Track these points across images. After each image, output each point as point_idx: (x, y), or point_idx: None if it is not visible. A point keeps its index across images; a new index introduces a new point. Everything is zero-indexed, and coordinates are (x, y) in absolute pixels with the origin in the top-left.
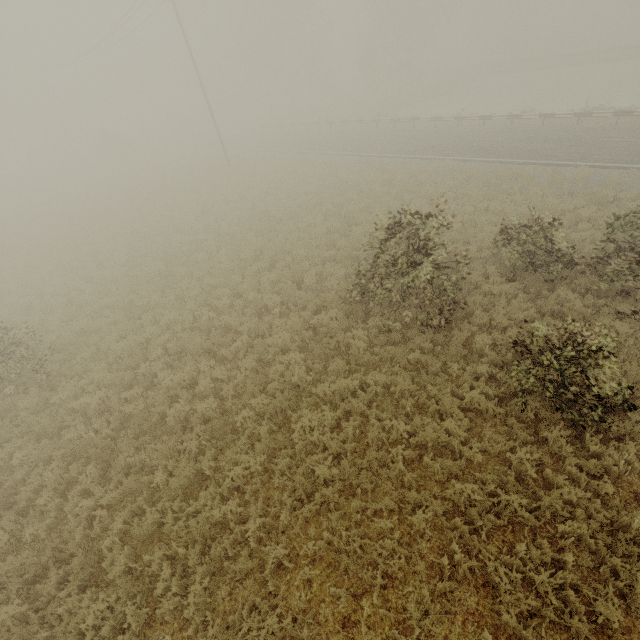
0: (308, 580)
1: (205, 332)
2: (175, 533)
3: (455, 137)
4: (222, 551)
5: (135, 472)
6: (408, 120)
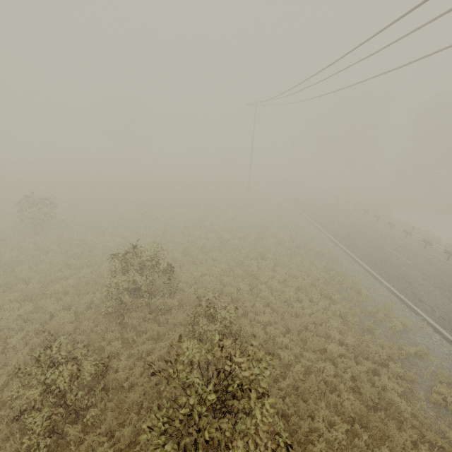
0: None
1: (86, 250)
2: None
3: (382, 242)
4: None
5: None
6: (373, 215)
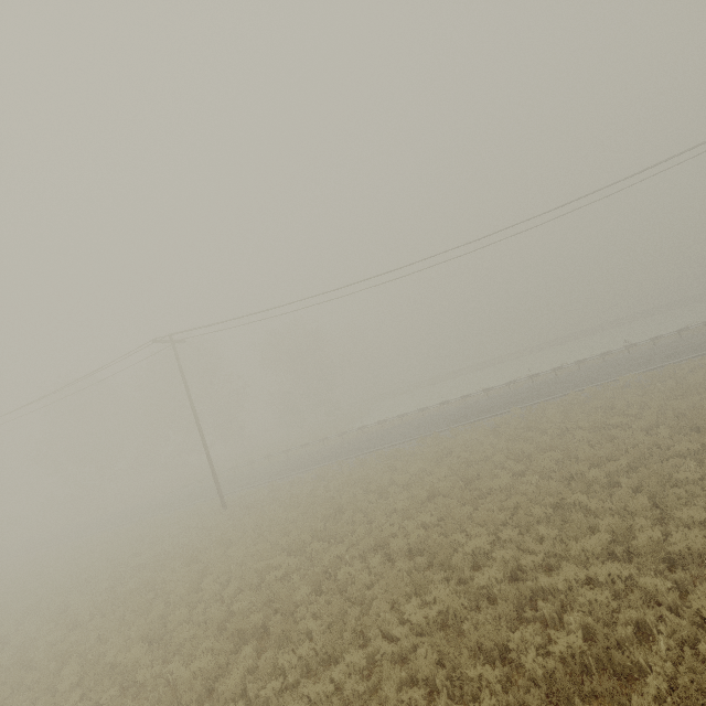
0: None
1: None
2: None
3: (465, 409)
4: None
5: None
6: (396, 417)
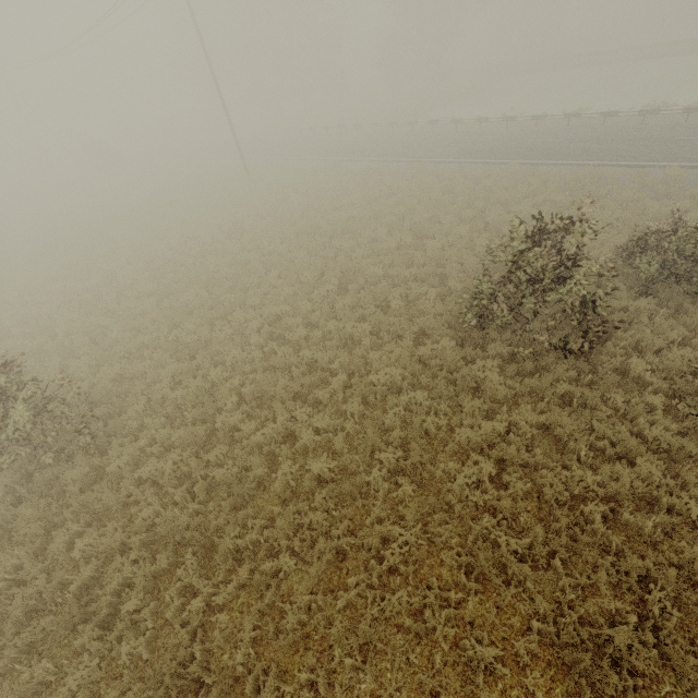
0: (528, 687)
1: (285, 371)
2: (332, 638)
3: (509, 139)
4: (404, 658)
5: (247, 557)
6: (449, 122)
